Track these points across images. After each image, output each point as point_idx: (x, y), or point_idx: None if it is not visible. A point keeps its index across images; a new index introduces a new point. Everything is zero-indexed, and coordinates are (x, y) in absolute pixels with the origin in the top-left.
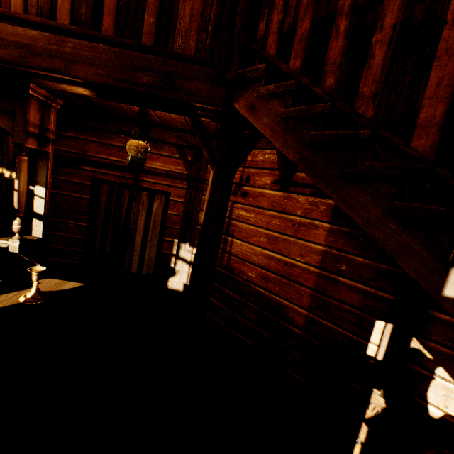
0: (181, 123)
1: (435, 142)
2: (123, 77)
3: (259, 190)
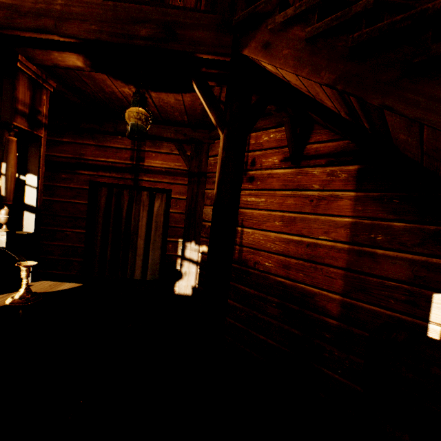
0: (179, 111)
1: None
2: (119, 32)
3: (268, 171)
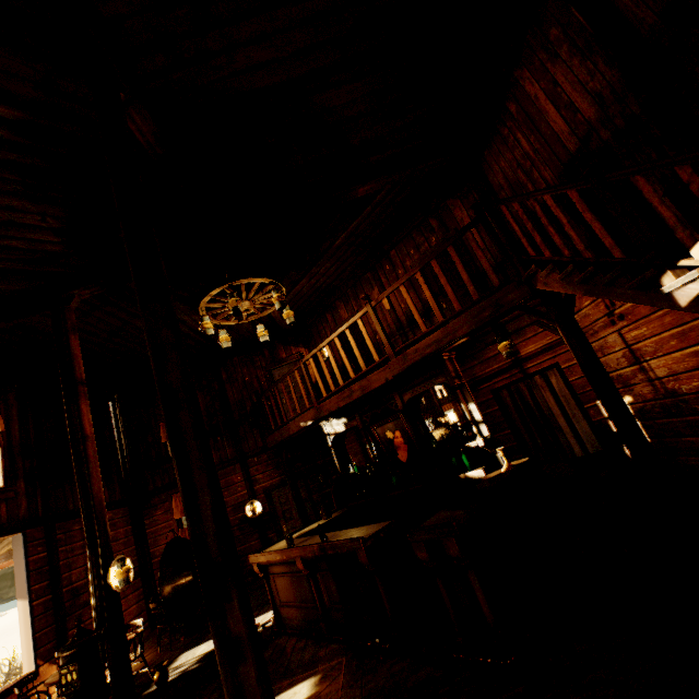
0: None
1: (620, 251)
2: (477, 321)
3: (629, 304)
